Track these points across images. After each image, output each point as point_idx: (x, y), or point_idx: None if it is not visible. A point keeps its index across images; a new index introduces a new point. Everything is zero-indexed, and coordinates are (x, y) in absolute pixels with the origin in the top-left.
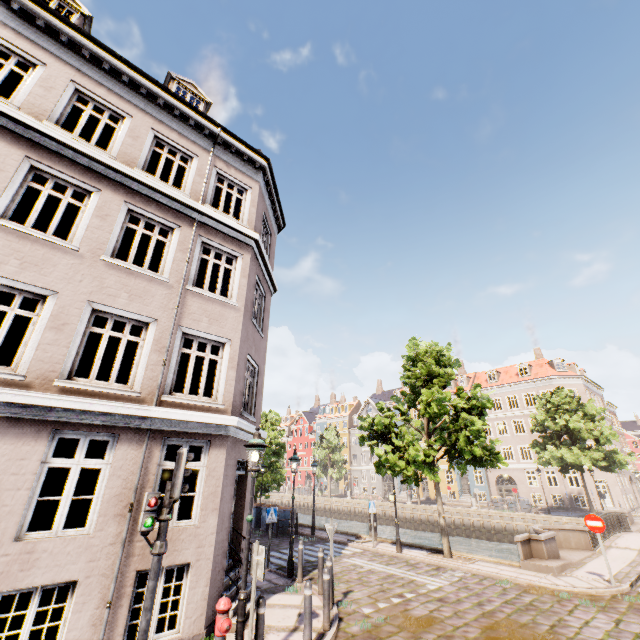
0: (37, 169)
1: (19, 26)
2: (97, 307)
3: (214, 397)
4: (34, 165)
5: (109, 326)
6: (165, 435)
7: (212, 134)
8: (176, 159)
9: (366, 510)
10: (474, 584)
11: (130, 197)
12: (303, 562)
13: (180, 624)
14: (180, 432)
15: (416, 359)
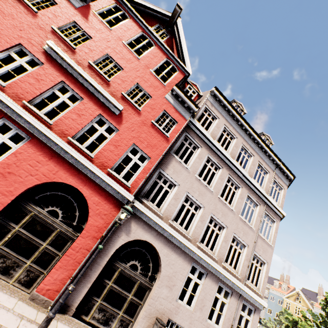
0: (228, 177)
1: (234, 125)
2: (234, 235)
3: (257, 287)
4: (229, 176)
5: (235, 243)
6: (243, 299)
7: (276, 163)
8: (262, 173)
9: None
10: None
11: (249, 190)
12: None
13: None
14: (247, 300)
15: None
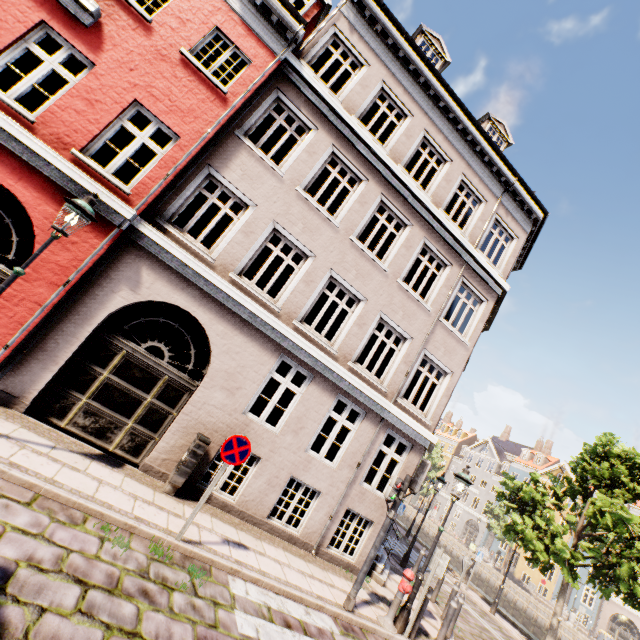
0: (382, 202)
1: (408, 84)
2: (383, 317)
3: (425, 412)
4: (382, 200)
5: (384, 332)
6: (389, 426)
7: (506, 181)
8: (468, 202)
9: (440, 539)
10: None
11: (428, 233)
12: None
13: (355, 555)
14: (398, 429)
15: (601, 455)
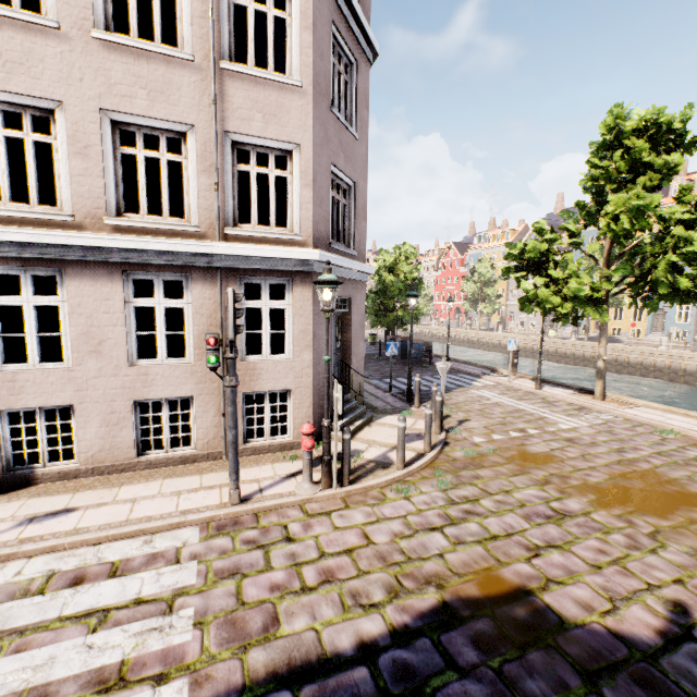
0: None
1: None
2: (115, 118)
3: (289, 227)
4: None
5: (140, 144)
6: (239, 274)
7: None
8: None
9: (518, 344)
10: (622, 430)
11: None
12: (427, 390)
13: (291, 432)
14: (255, 270)
15: (614, 146)
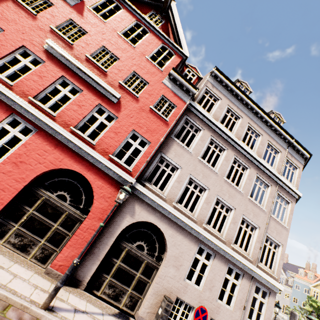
0: (234, 158)
1: (238, 104)
2: (243, 216)
3: (272, 270)
4: (235, 157)
5: (244, 225)
6: (256, 281)
7: (288, 141)
8: (272, 153)
9: None
10: None
11: (258, 171)
12: None
13: None
14: (261, 282)
15: None
